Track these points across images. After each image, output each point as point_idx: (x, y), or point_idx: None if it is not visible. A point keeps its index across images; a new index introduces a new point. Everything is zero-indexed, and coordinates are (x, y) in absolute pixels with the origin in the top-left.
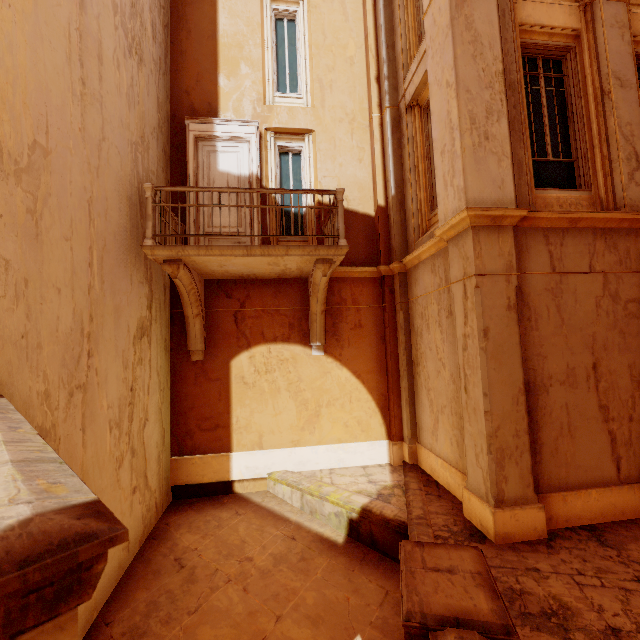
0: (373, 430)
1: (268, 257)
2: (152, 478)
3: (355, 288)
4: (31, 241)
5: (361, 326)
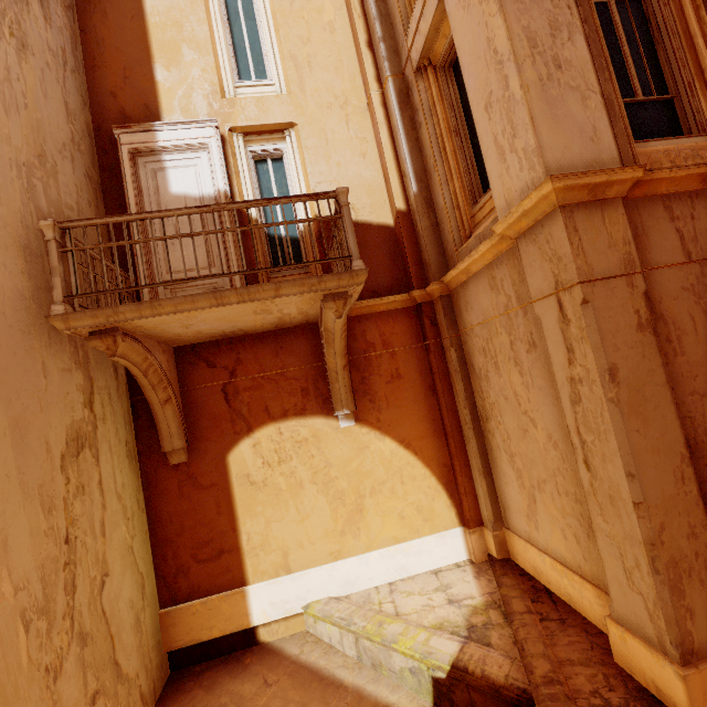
0: (439, 516)
1: (250, 303)
2: (128, 659)
3: (384, 326)
4: None
5: (400, 376)
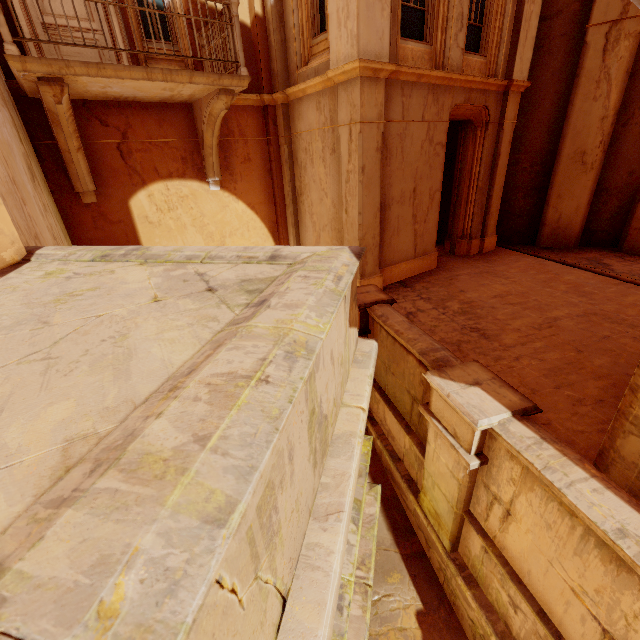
0: None
1: (170, 83)
2: None
3: (241, 118)
4: None
5: (250, 160)
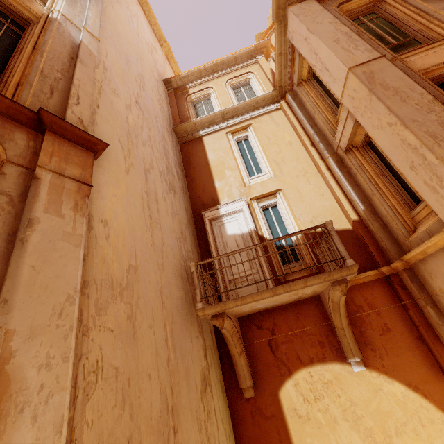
0: None
1: (290, 292)
2: None
3: (365, 293)
4: (130, 341)
5: (389, 329)
